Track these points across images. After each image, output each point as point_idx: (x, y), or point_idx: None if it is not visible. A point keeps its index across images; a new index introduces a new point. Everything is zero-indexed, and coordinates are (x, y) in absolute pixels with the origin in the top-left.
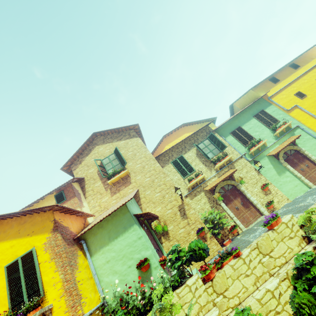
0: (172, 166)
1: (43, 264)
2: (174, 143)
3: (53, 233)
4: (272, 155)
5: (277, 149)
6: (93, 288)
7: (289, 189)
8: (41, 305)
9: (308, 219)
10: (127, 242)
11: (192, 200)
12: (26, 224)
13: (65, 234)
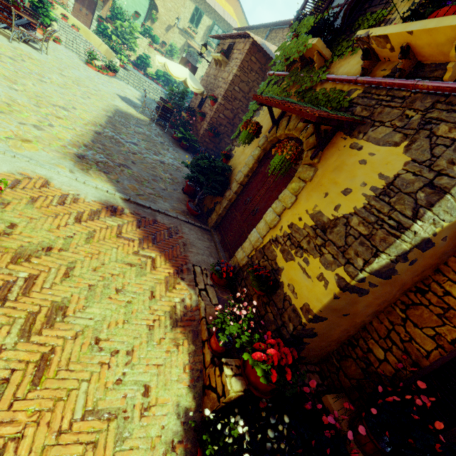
0: (194, 8)
1: None
2: None
3: None
4: None
5: None
6: None
7: None
8: None
9: None
10: None
11: (178, 34)
12: None
13: None
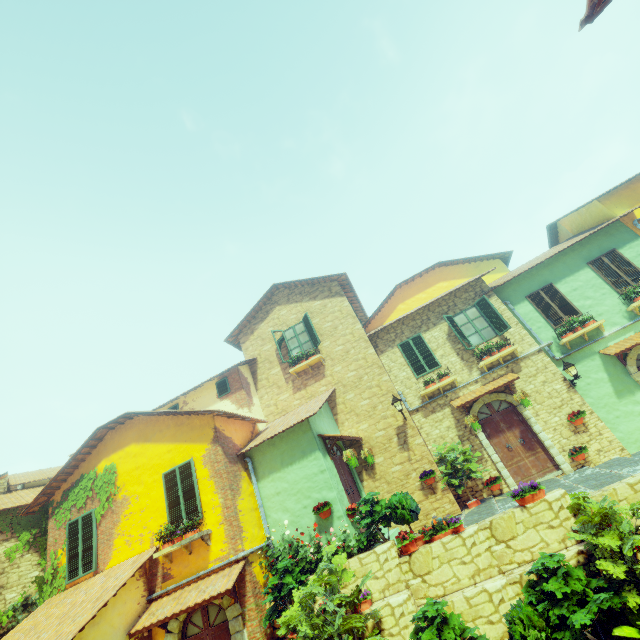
0: (398, 352)
1: (202, 481)
2: (415, 300)
3: (213, 444)
4: (610, 354)
5: (623, 344)
6: (258, 523)
7: (635, 430)
8: (200, 527)
9: (575, 507)
10: (304, 473)
11: (426, 419)
12: (183, 427)
13: (227, 448)
